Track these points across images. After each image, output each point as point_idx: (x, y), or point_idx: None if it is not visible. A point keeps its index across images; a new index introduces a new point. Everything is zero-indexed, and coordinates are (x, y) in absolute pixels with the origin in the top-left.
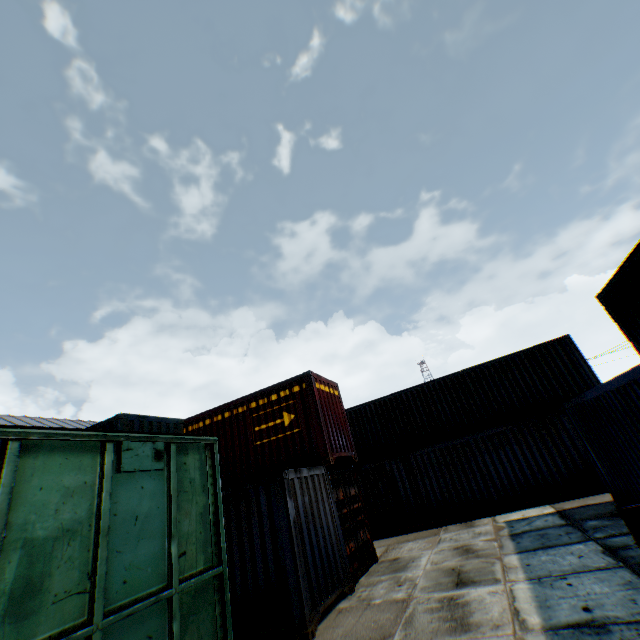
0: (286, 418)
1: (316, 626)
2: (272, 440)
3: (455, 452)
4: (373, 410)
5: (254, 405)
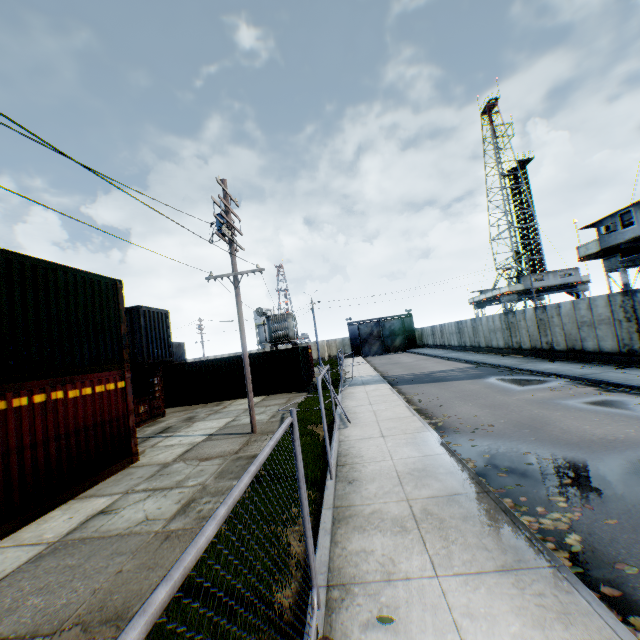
0: None
1: None
2: None
3: None
4: None
5: None
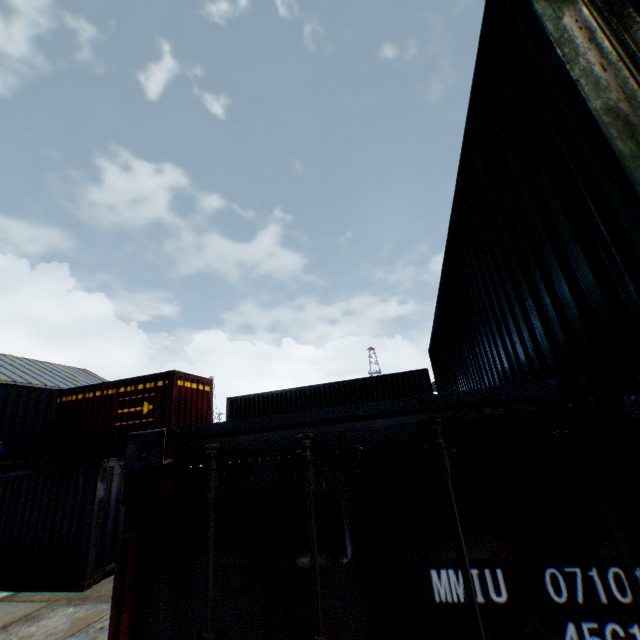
0: (146, 407)
1: (97, 580)
2: (130, 424)
3: None
4: (261, 401)
5: (123, 390)
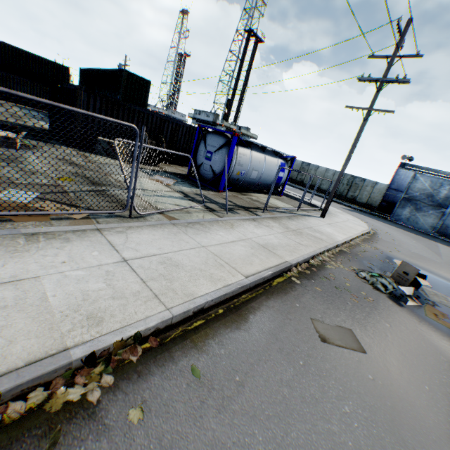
0: None
1: None
2: None
3: (2, 76)
4: None
5: None
